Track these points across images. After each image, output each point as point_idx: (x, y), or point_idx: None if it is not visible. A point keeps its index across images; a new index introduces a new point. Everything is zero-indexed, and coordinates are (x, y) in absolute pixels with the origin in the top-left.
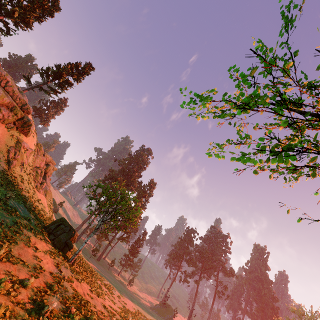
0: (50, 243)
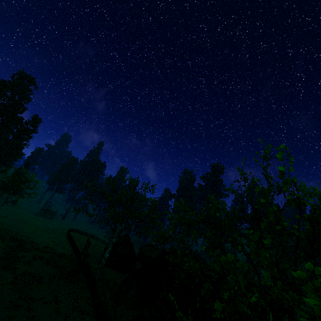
0: None
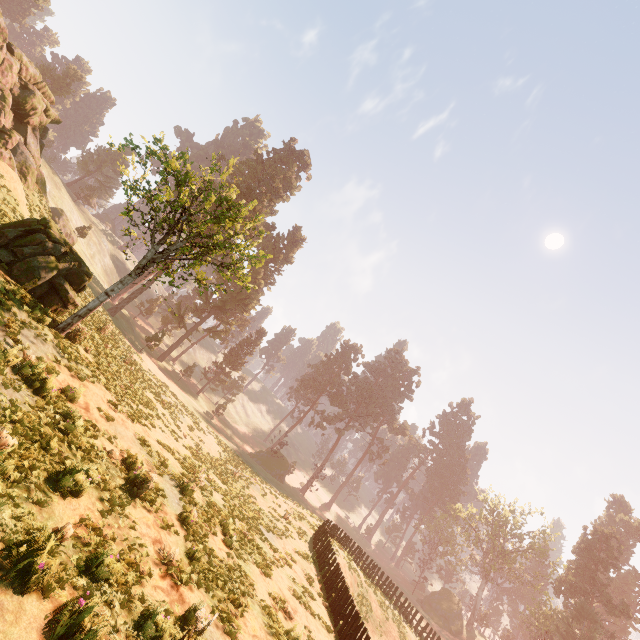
0: None
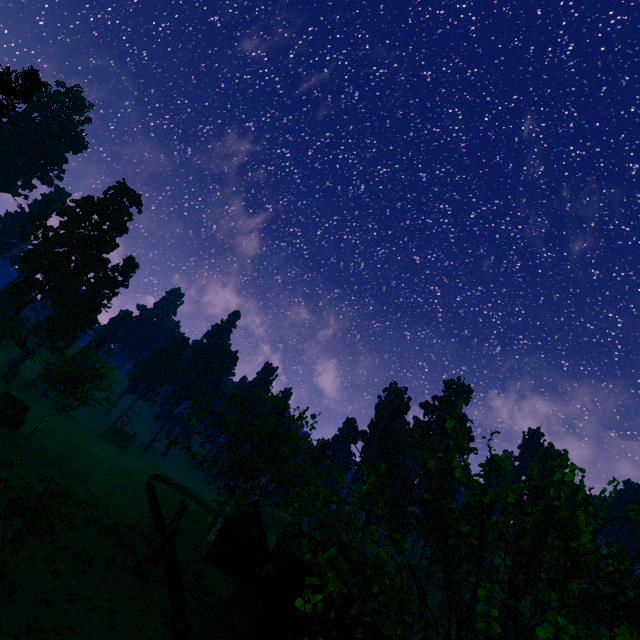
0: (6, 428)
